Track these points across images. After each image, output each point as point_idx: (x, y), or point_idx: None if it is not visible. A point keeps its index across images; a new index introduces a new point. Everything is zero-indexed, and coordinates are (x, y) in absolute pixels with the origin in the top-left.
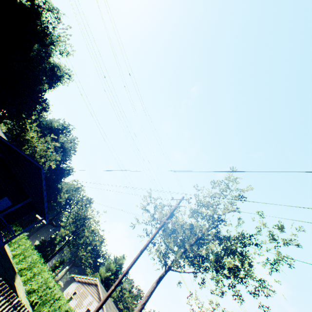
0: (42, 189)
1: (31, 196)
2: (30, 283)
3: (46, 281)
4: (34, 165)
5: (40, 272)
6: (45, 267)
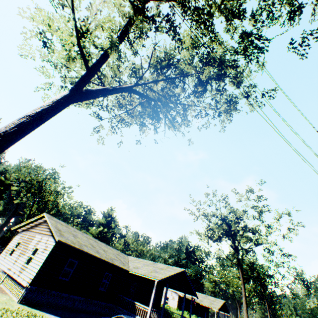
0: None
1: None
2: None
3: None
4: None
5: None
6: None
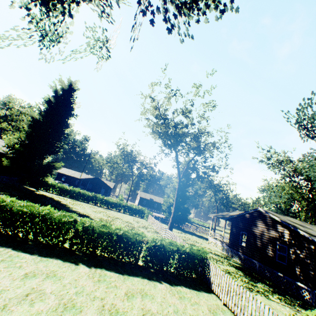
0: None
1: None
2: None
3: None
4: None
5: None
6: None
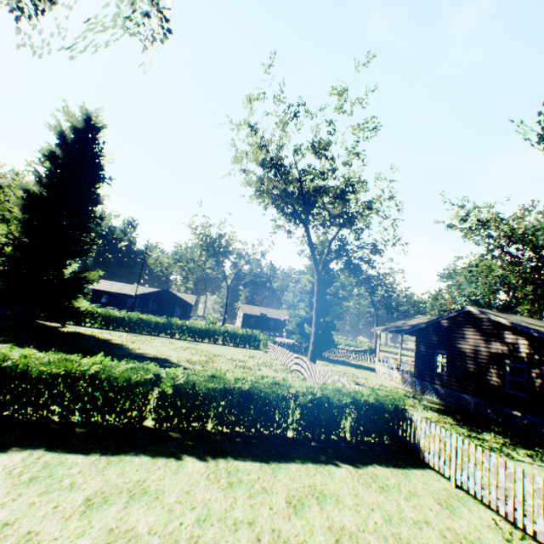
0: None
1: None
2: None
3: None
4: None
5: None
6: None
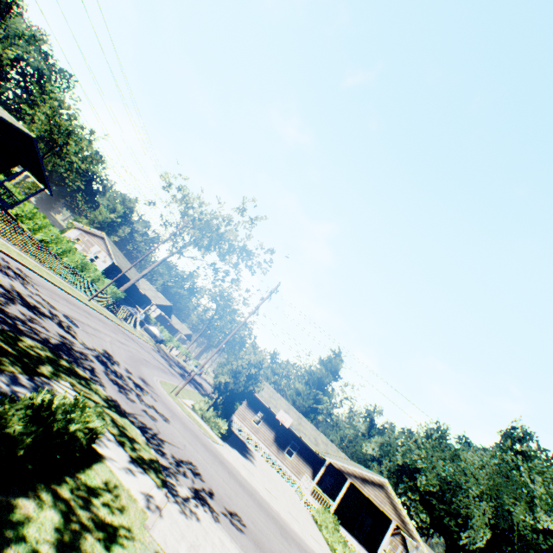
0: (37, 160)
1: (28, 167)
2: (40, 234)
3: (57, 236)
4: (22, 132)
5: (46, 226)
6: (49, 221)
